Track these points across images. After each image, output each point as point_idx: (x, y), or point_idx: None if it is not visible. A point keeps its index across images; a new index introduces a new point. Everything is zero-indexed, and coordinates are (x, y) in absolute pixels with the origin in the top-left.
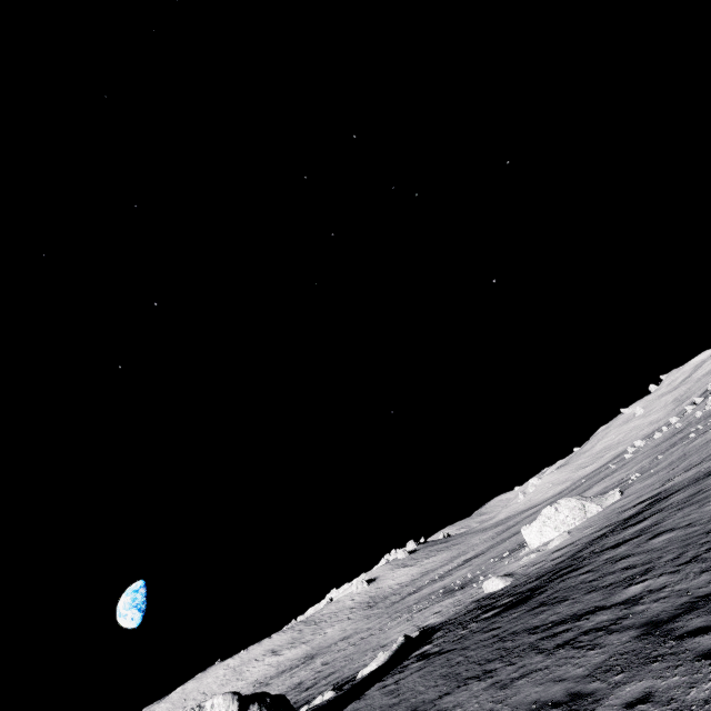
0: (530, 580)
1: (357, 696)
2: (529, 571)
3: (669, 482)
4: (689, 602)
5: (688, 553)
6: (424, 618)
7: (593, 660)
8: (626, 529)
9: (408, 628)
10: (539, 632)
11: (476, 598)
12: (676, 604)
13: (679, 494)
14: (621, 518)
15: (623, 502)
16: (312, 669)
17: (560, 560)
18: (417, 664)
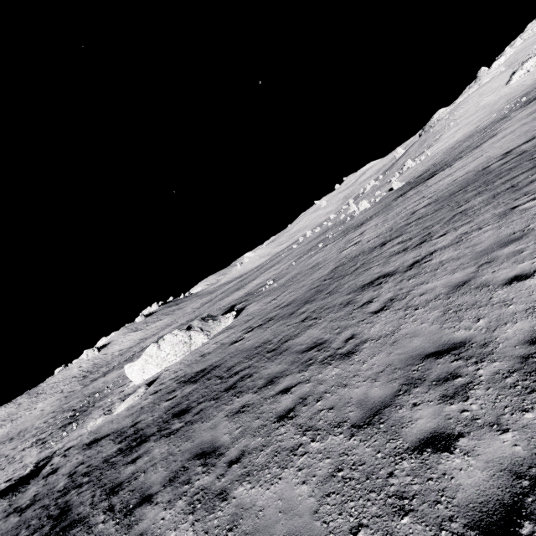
0: None
1: None
2: (14, 506)
3: (240, 340)
4: None
5: None
6: None
7: None
8: None
9: None
10: None
11: None
12: None
13: (168, 439)
14: (148, 418)
15: (215, 344)
16: None
17: None
18: None
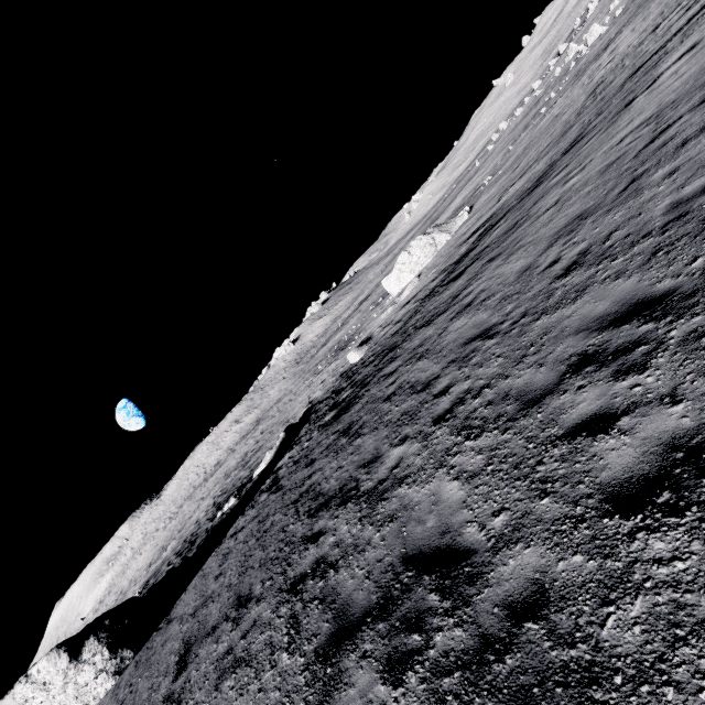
0: (371, 359)
1: (225, 533)
2: (379, 338)
3: (504, 196)
4: (393, 570)
5: (454, 389)
6: (316, 387)
7: (267, 701)
8: (448, 286)
9: (305, 399)
10: (311, 515)
11: (344, 368)
12: (384, 563)
13: (501, 226)
14: (455, 259)
15: (467, 227)
16: (255, 438)
17: (397, 328)
18: (262, 499)
